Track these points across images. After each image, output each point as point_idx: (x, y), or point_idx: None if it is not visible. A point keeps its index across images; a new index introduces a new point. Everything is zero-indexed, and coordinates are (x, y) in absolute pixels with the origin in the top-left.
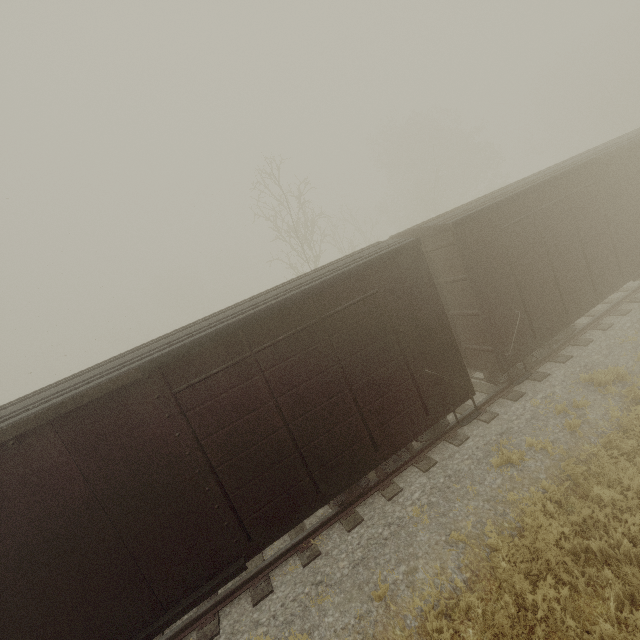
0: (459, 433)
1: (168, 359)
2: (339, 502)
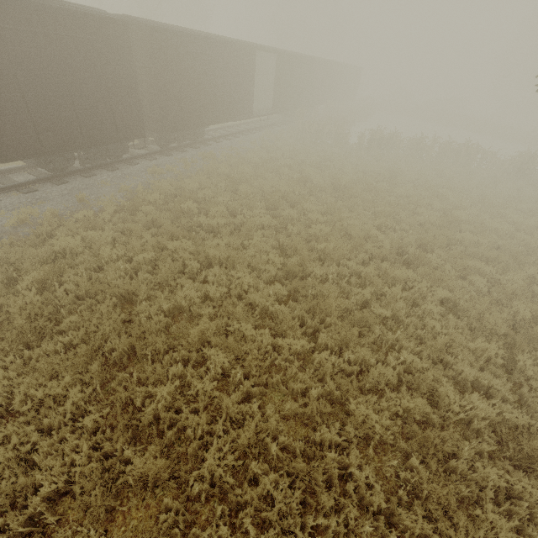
0: (134, 162)
1: None
2: (53, 167)
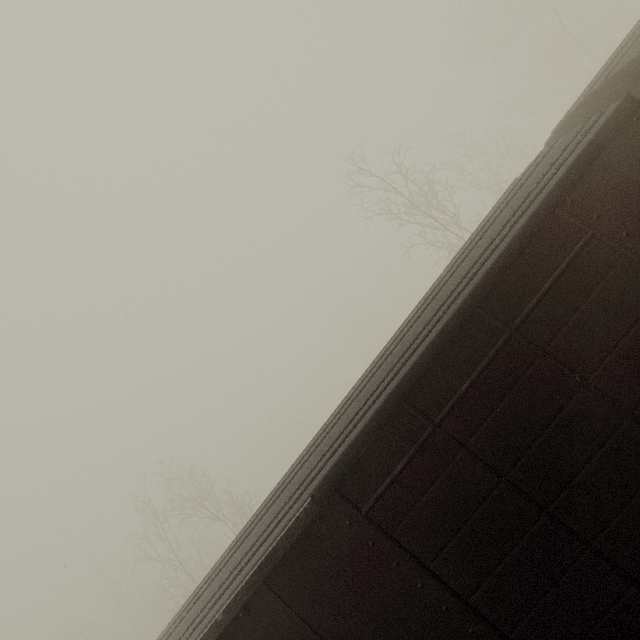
0: None
1: (337, 475)
2: None
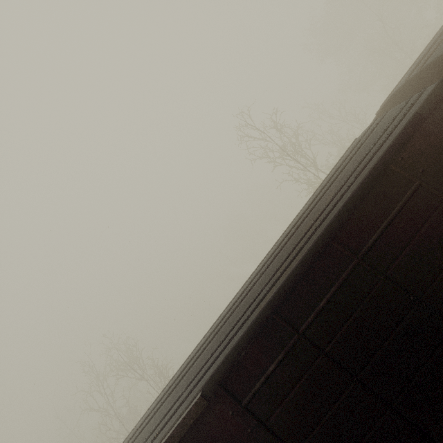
0: None
1: (222, 374)
2: None
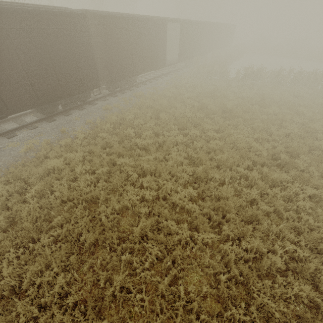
0: (94, 102)
1: None
2: (46, 112)
